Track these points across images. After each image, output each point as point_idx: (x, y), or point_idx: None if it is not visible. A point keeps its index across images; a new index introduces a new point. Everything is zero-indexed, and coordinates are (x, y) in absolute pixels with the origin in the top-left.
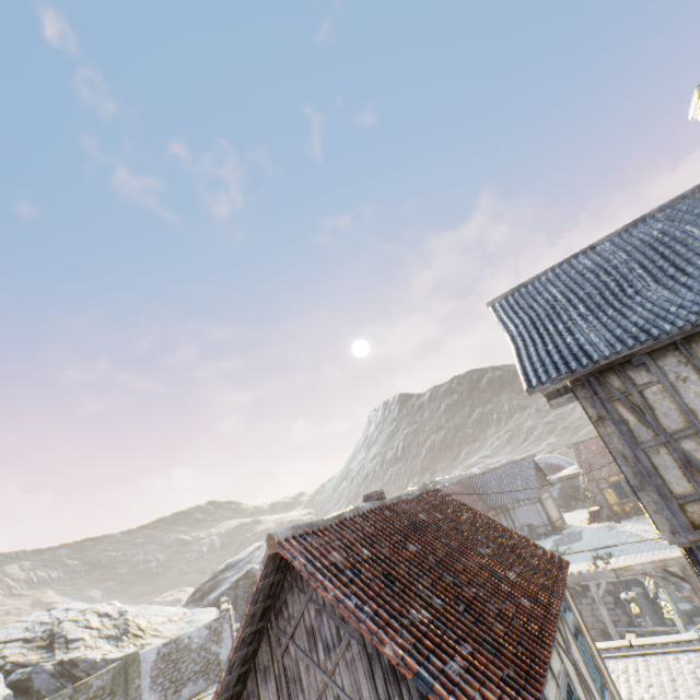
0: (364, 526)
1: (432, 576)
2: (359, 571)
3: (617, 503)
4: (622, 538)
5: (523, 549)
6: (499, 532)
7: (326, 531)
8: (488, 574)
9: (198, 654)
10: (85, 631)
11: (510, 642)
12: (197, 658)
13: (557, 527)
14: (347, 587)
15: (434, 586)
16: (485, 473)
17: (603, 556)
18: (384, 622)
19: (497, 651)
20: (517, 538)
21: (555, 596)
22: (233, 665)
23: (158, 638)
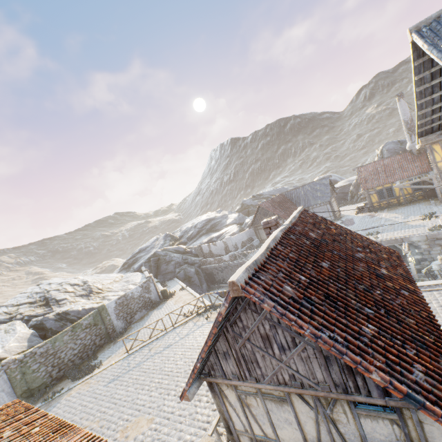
0: (288, 253)
1: (352, 289)
2: (309, 299)
3: (377, 202)
4: (382, 222)
5: (374, 248)
6: (355, 237)
7: (265, 264)
8: (373, 275)
9: (139, 300)
10: (66, 294)
11: (424, 333)
12: (139, 302)
13: (337, 217)
14: (313, 320)
15: (358, 297)
16: (296, 188)
17: (372, 233)
18: (354, 347)
19: (422, 344)
20: (366, 240)
21: (412, 282)
22: (203, 358)
23: (111, 292)
